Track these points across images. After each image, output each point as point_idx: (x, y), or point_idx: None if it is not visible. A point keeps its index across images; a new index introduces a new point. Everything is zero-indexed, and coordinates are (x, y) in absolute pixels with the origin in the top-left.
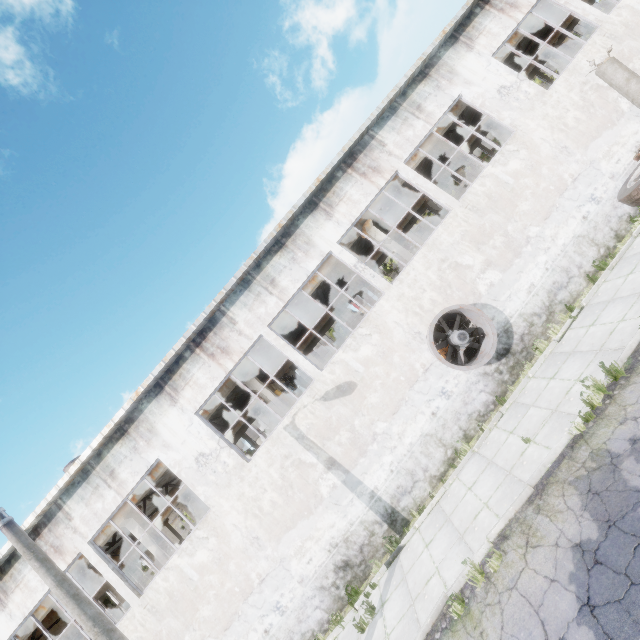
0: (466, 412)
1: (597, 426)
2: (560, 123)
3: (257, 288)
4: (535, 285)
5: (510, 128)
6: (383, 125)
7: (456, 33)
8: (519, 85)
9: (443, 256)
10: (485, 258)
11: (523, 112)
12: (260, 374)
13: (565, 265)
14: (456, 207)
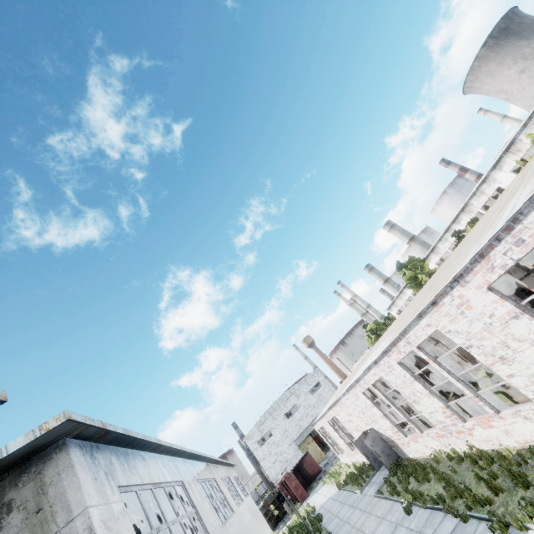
0: None
1: None
2: None
3: (443, 241)
4: None
5: None
6: (471, 199)
7: (495, 165)
8: None
9: None
10: None
11: None
12: None
13: None
14: None
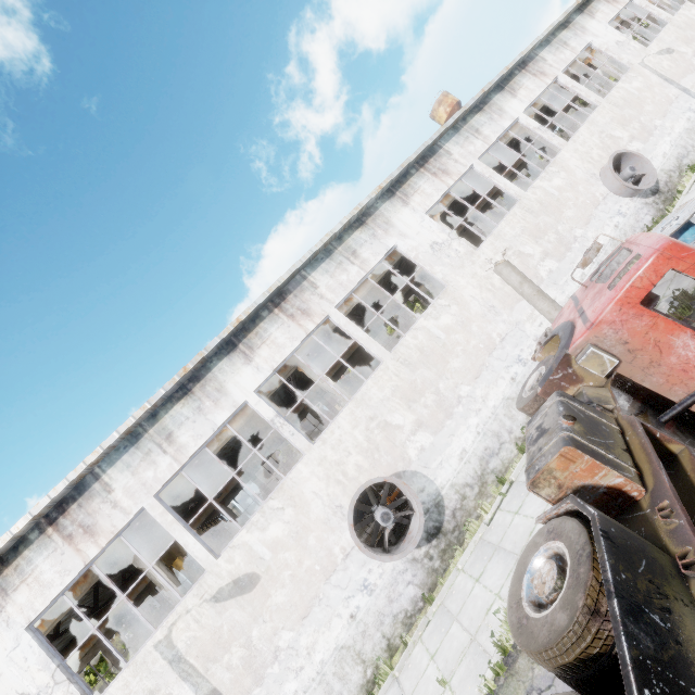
0: (391, 612)
1: (507, 687)
2: (488, 283)
3: (148, 444)
4: (467, 450)
5: (442, 282)
6: (317, 266)
7: (393, 188)
8: (450, 243)
9: (372, 413)
10: (416, 418)
11: (454, 269)
12: (184, 509)
13: (496, 429)
14: (388, 359)
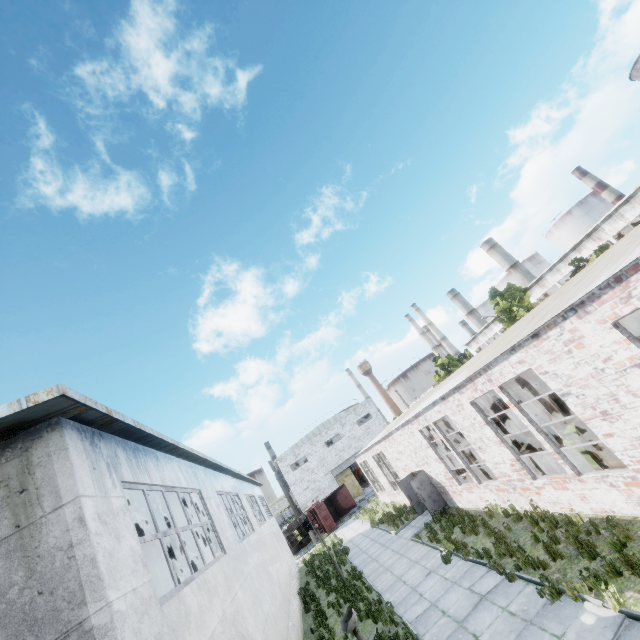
0: None
1: None
2: None
3: (554, 271)
4: None
5: None
6: (604, 222)
7: None
8: None
9: None
10: None
11: None
12: None
13: None
14: None
